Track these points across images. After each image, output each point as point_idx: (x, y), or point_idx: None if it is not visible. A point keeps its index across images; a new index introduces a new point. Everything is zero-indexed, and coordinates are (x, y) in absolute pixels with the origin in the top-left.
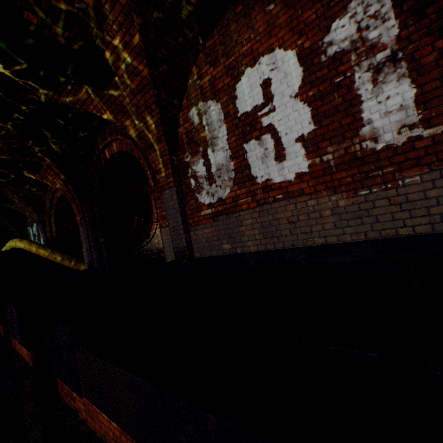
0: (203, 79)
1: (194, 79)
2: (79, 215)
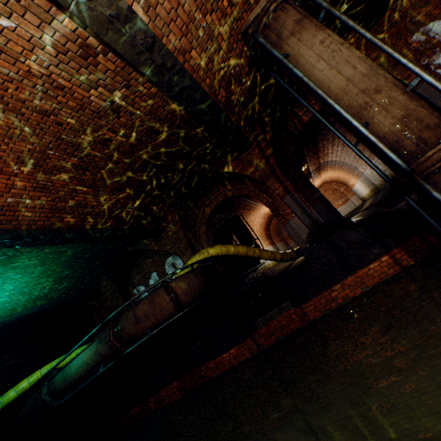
0: (416, 17)
1: (406, 22)
2: (281, 186)
